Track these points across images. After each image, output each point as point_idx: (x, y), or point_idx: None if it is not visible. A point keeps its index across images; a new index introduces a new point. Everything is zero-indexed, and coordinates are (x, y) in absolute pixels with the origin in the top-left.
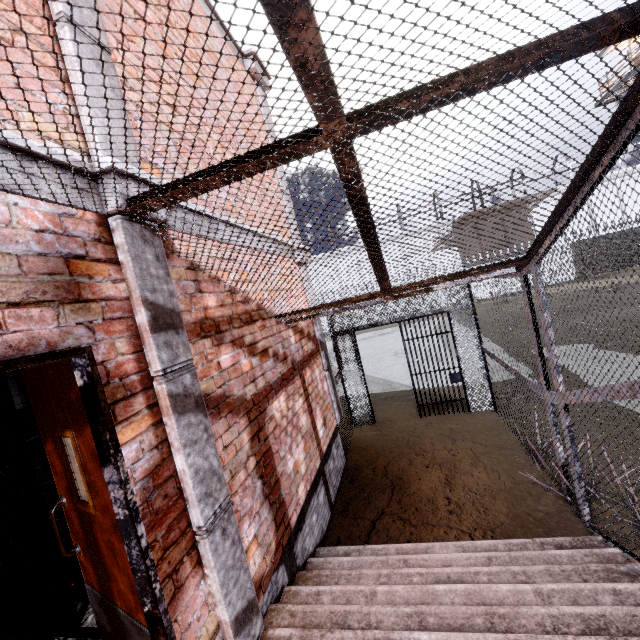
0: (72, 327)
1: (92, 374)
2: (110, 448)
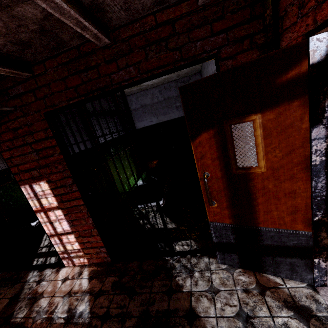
0: None
1: None
2: (325, 112)
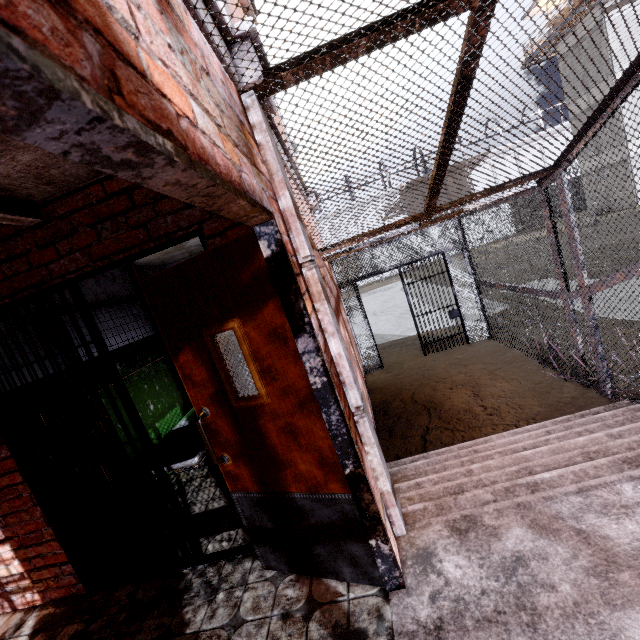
0: (261, 190)
1: (281, 241)
2: (304, 317)
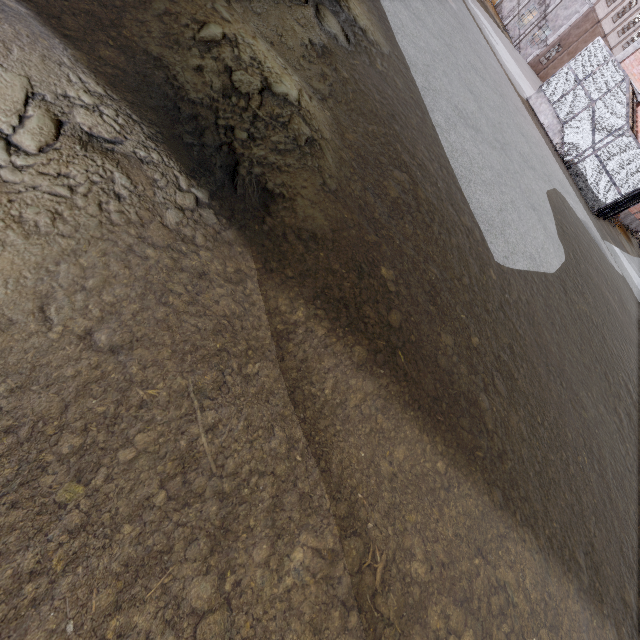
0: None
1: None
2: None
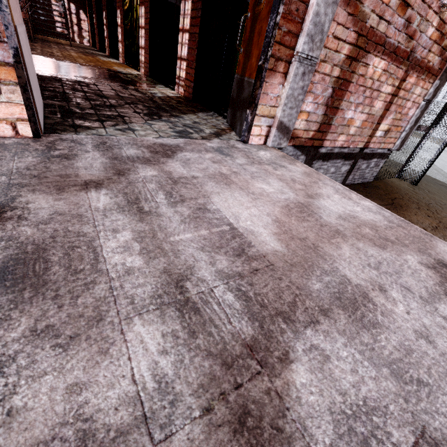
0: None
1: None
2: None
